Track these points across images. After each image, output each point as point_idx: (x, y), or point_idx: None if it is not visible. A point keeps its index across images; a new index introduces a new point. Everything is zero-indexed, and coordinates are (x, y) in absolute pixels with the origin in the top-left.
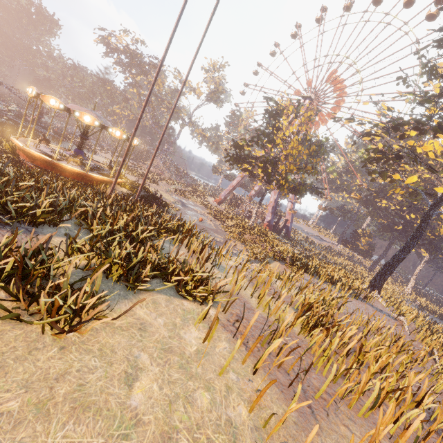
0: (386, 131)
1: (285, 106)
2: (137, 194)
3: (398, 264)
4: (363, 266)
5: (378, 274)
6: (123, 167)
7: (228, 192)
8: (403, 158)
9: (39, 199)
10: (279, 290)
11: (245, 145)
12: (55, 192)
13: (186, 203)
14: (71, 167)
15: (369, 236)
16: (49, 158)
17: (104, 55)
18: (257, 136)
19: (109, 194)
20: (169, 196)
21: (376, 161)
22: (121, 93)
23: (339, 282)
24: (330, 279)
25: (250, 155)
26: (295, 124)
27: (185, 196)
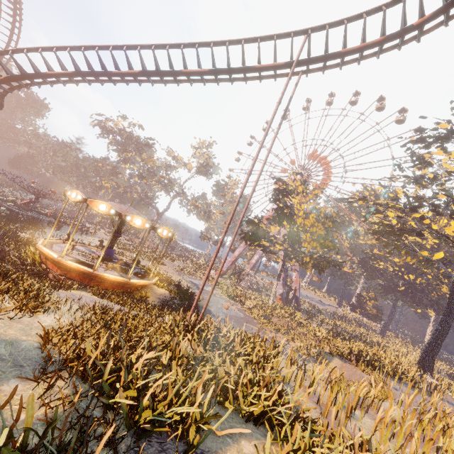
0: (402, 211)
1: (294, 186)
2: (204, 308)
3: (443, 341)
4: (371, 329)
5: (426, 354)
6: (126, 249)
7: (230, 264)
8: (424, 236)
9: (196, 389)
10: (441, 442)
11: (261, 222)
12: (166, 348)
13: (198, 284)
14: (113, 277)
15: (375, 299)
16: (90, 269)
17: (99, 136)
18: (276, 216)
19: (187, 319)
20: (182, 279)
21: (388, 234)
22: (113, 169)
23: (404, 375)
24: (394, 373)
25: (262, 230)
26: (311, 204)
27: (191, 273)
